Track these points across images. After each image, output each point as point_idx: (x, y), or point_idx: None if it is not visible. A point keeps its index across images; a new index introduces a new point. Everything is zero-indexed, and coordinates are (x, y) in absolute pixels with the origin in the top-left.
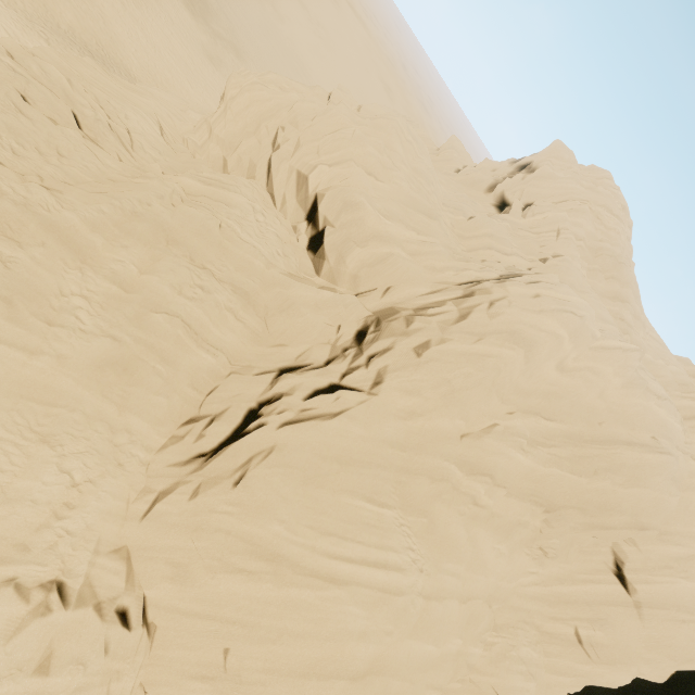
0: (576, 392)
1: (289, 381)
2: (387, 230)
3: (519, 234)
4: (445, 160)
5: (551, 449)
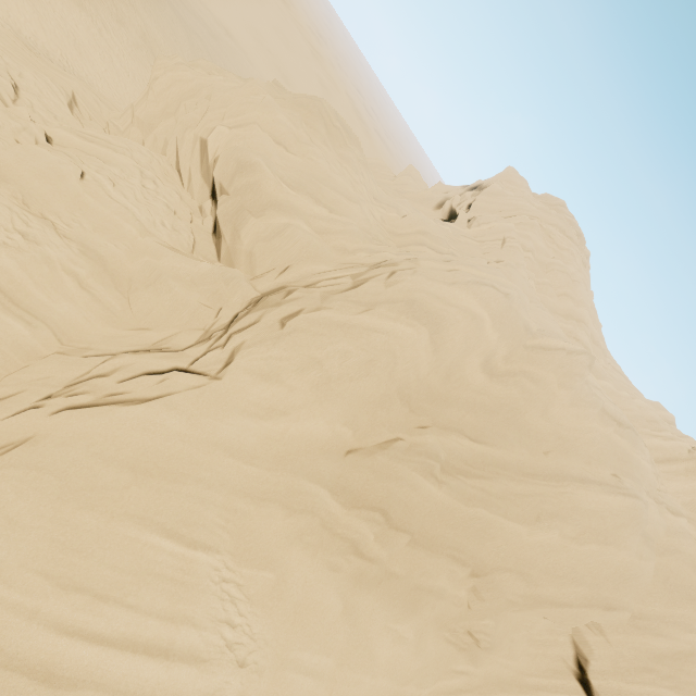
0: (511, 406)
1: (116, 361)
2: (288, 200)
3: (461, 240)
4: (400, 184)
5: (477, 480)
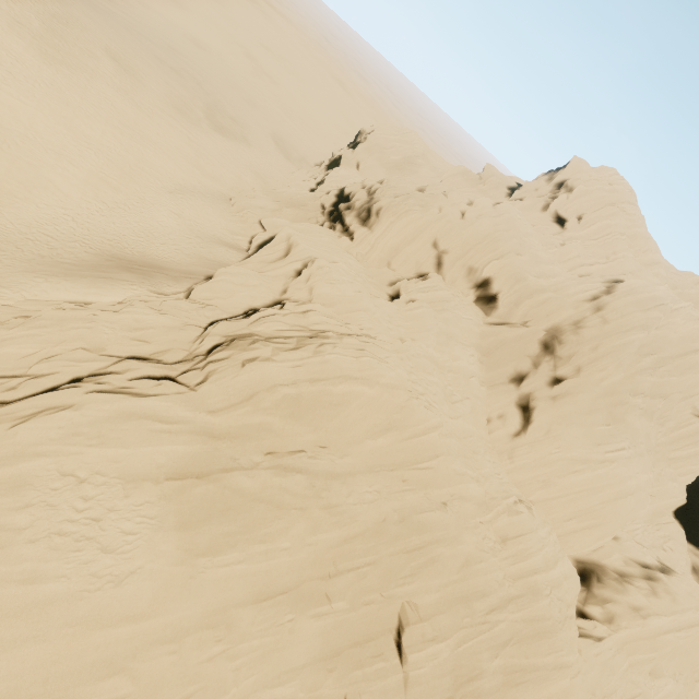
0: (664, 336)
1: (532, 386)
2: (541, 285)
3: (587, 244)
4: (493, 187)
5: (660, 369)
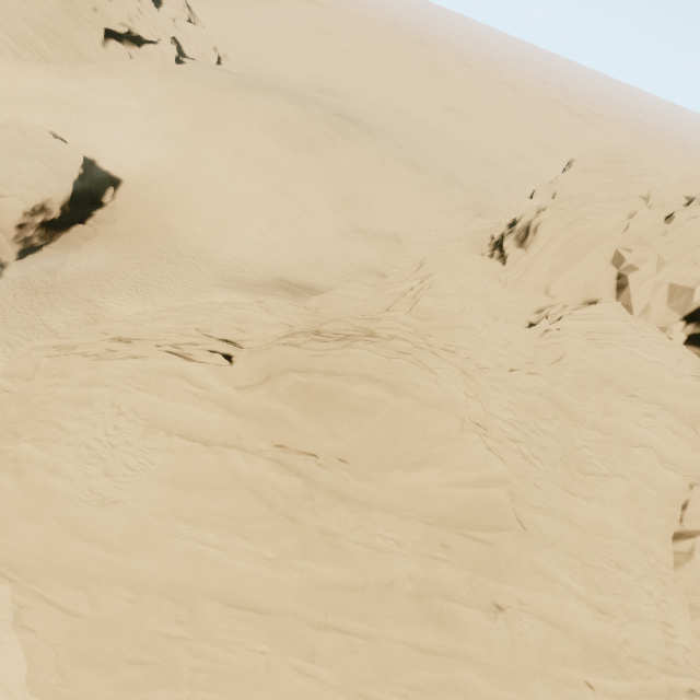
0: None
1: None
2: None
3: None
4: None
5: None
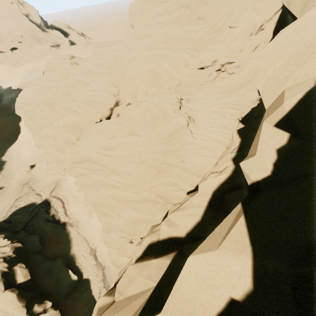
0: None
1: None
2: None
3: None
4: None
5: None
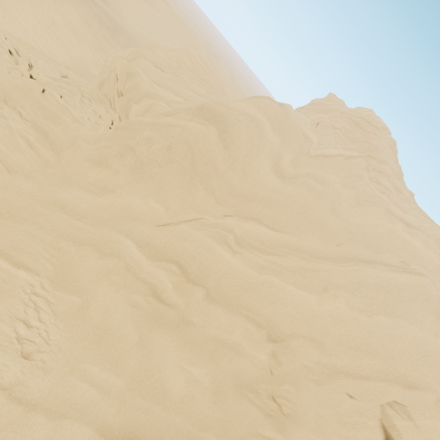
0: (301, 202)
1: None
2: (156, 92)
3: None
4: None
5: (270, 256)
